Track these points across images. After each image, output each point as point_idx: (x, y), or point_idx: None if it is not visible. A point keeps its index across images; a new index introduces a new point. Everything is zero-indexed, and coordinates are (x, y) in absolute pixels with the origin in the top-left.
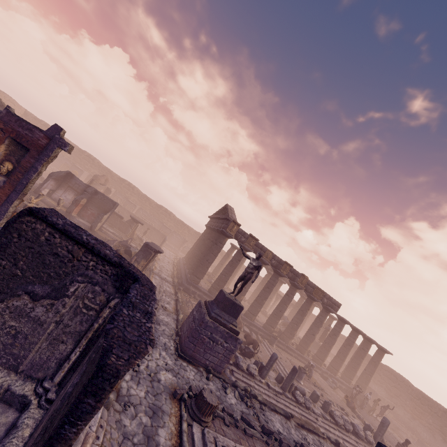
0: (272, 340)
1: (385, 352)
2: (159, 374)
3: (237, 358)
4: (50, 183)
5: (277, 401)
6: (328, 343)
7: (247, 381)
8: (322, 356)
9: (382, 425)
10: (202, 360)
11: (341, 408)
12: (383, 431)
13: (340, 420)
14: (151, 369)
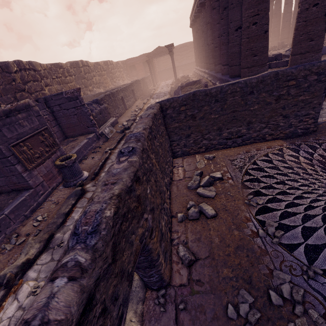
0: None
1: None
2: None
3: None
4: None
5: None
6: None
7: None
8: None
9: None
10: None
11: None
12: None
13: None
14: None
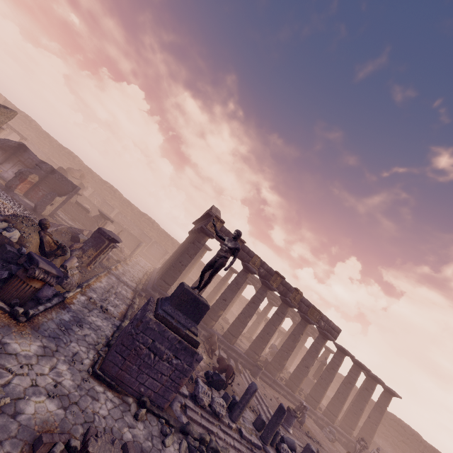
0: (255, 370)
1: (393, 394)
2: (27, 400)
3: (196, 387)
4: None
5: None
6: (325, 380)
7: (207, 425)
8: (317, 396)
9: None
10: (133, 385)
11: None
12: None
13: None
14: (13, 390)
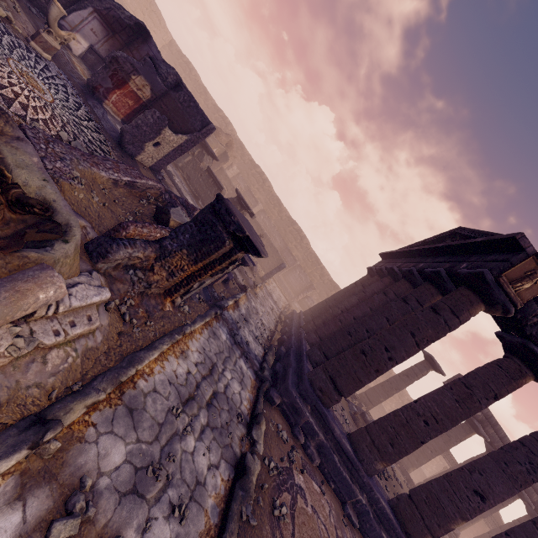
0: None
1: None
2: None
3: None
4: (91, 23)
5: None
6: None
7: None
8: None
9: None
10: None
11: None
12: None
13: None
14: None
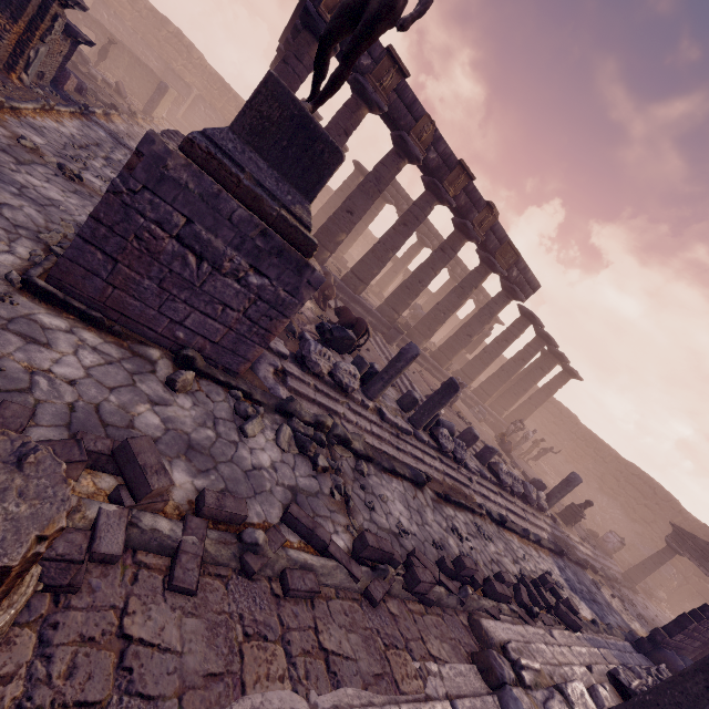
0: (391, 335)
1: (574, 376)
2: None
3: (304, 344)
4: None
5: (398, 450)
6: (490, 354)
7: (327, 403)
8: (473, 373)
9: (567, 484)
10: (156, 324)
11: (497, 454)
12: (565, 492)
13: (508, 478)
14: None
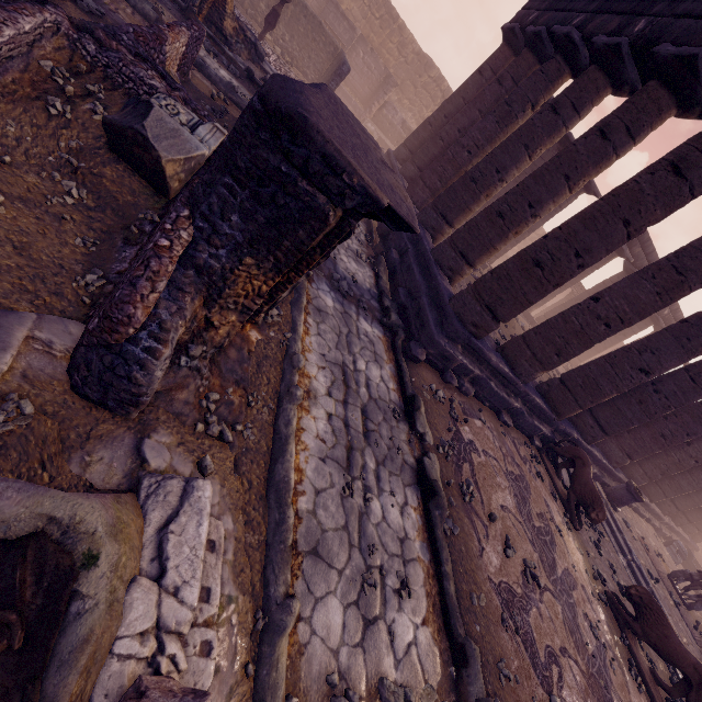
0: (622, 499)
1: None
2: None
3: None
4: None
5: None
6: None
7: None
8: (686, 505)
9: None
10: None
11: None
12: None
13: None
14: None
